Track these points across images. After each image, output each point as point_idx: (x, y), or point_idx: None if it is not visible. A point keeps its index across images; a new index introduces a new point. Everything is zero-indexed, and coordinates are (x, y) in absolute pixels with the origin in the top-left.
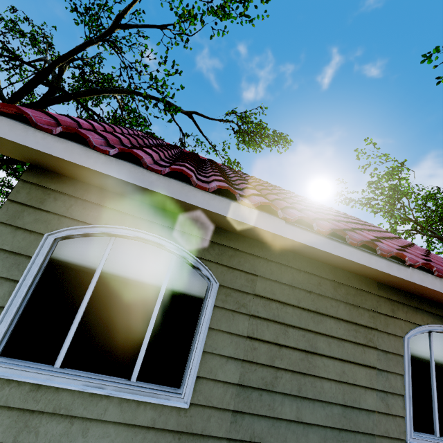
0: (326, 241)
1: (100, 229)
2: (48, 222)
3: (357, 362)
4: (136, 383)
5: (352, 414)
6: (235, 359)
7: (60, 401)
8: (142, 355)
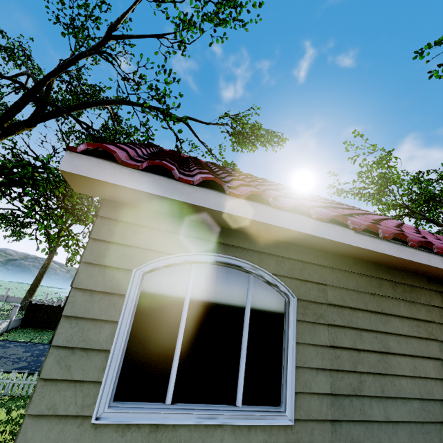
0: (391, 246)
1: (181, 258)
2: (132, 257)
3: (424, 356)
4: (242, 407)
5: (429, 406)
6: (323, 370)
7: (179, 437)
8: (242, 379)
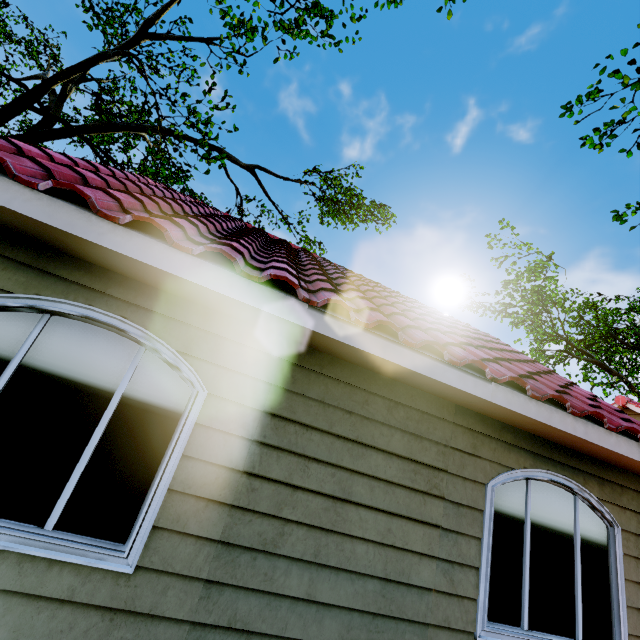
0: (368, 338)
1: (25, 301)
2: None
3: (412, 517)
4: (52, 532)
5: (396, 593)
6: (220, 504)
7: None
8: (69, 491)
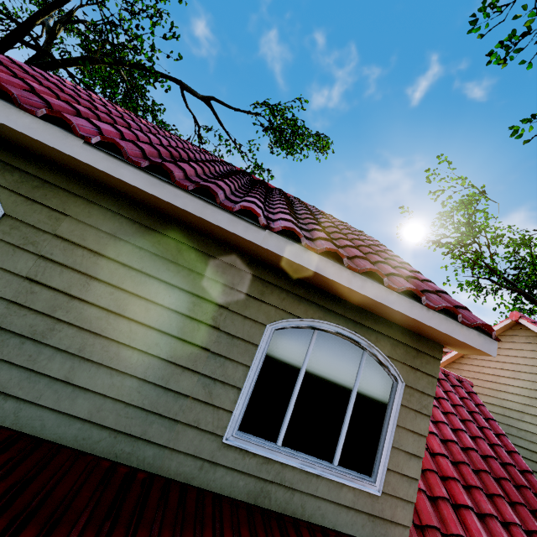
0: (140, 175)
1: None
2: None
3: (182, 337)
4: None
5: (152, 392)
6: (0, 298)
7: None
8: None
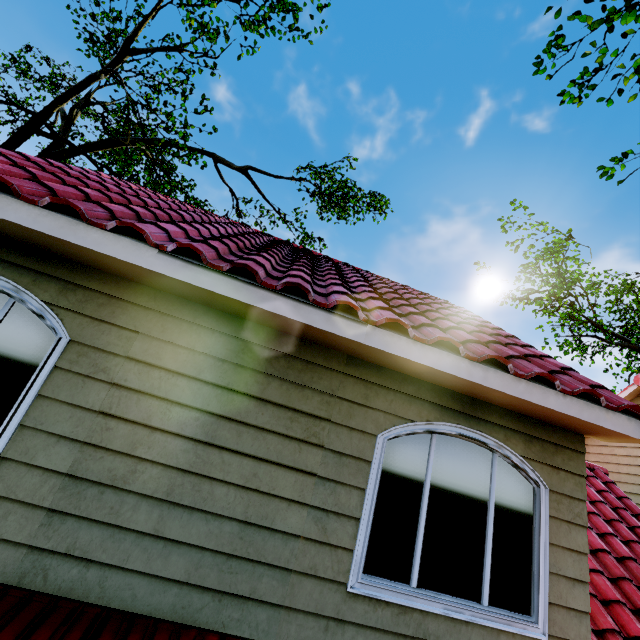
0: (223, 280)
1: None
2: None
3: (283, 463)
4: None
5: (257, 537)
6: (72, 440)
7: None
8: None
